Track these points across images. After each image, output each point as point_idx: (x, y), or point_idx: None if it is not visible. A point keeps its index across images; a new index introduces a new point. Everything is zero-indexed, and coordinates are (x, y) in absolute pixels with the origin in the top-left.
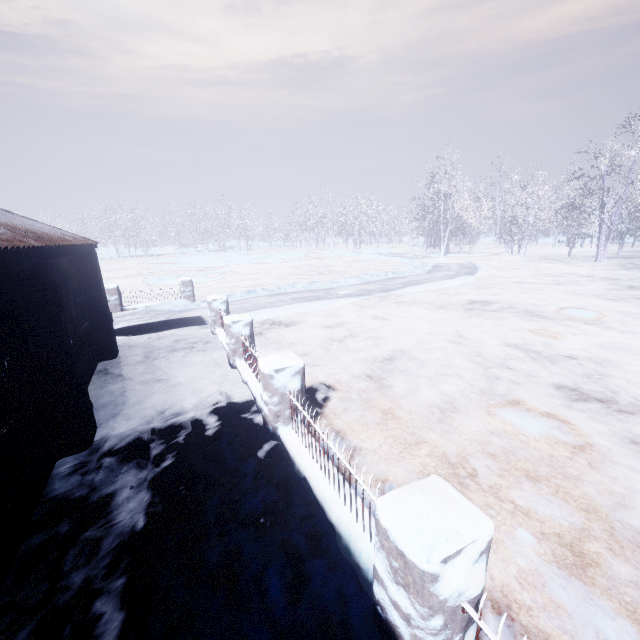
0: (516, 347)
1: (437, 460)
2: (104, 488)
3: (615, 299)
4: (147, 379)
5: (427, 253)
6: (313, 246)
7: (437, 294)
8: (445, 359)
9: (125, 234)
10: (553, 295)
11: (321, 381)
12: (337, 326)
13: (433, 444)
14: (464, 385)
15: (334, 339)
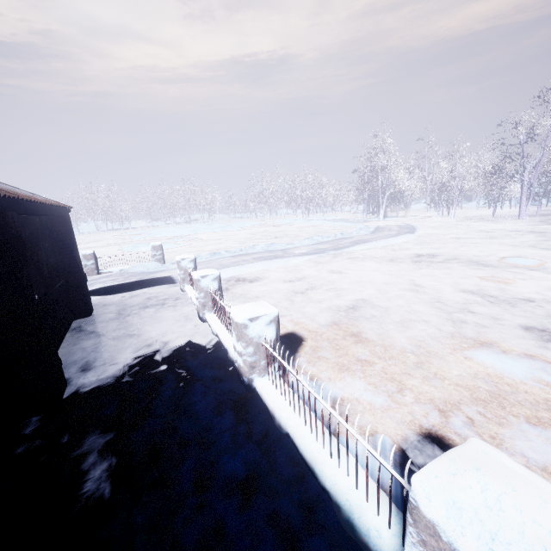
0: (471, 293)
1: (425, 409)
2: (69, 453)
3: (548, 248)
4: (119, 335)
5: (367, 218)
6: (267, 216)
7: (384, 250)
8: (406, 306)
9: (103, 211)
10: (490, 247)
11: (290, 331)
12: (298, 280)
13: (417, 391)
14: (432, 330)
15: (297, 292)
